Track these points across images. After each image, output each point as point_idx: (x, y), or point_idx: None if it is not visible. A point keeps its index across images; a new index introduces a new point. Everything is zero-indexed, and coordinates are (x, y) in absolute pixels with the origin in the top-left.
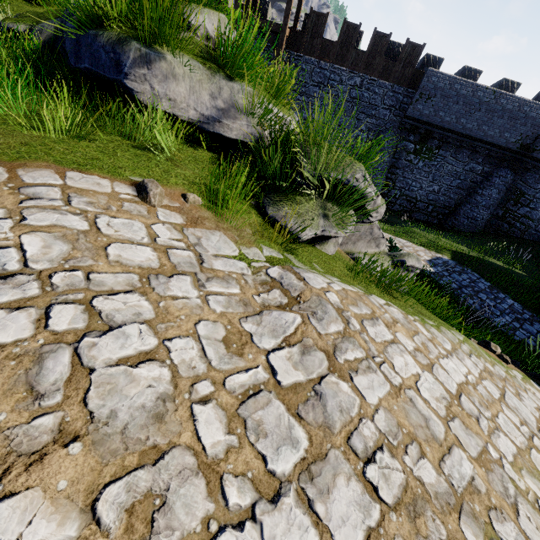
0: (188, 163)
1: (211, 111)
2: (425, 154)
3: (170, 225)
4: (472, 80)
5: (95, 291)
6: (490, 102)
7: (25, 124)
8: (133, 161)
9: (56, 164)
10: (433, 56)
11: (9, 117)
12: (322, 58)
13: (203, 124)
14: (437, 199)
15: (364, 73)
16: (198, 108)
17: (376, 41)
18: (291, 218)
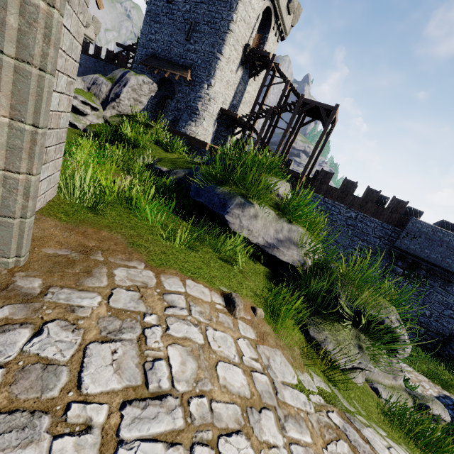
0: (251, 275)
1: (273, 240)
2: (413, 280)
3: (248, 341)
4: (451, 230)
5: (218, 428)
6: None
7: (162, 235)
8: (220, 271)
9: (180, 272)
10: (414, 209)
11: (154, 228)
12: (327, 196)
13: (265, 247)
14: (429, 323)
15: (359, 211)
16: (265, 237)
17: (369, 193)
18: (331, 344)
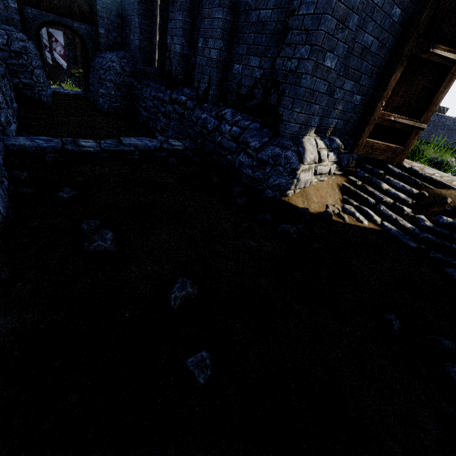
0: None
1: None
2: None
3: None
4: None
5: None
6: (435, 121)
7: None
8: None
9: None
10: None
11: None
12: None
13: None
14: None
15: None
16: None
17: None
18: None
